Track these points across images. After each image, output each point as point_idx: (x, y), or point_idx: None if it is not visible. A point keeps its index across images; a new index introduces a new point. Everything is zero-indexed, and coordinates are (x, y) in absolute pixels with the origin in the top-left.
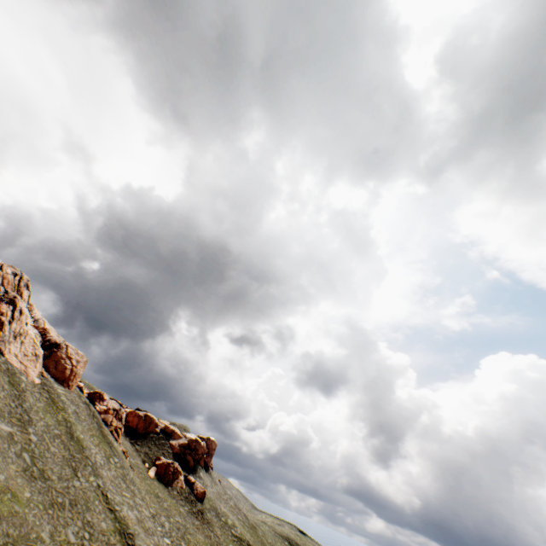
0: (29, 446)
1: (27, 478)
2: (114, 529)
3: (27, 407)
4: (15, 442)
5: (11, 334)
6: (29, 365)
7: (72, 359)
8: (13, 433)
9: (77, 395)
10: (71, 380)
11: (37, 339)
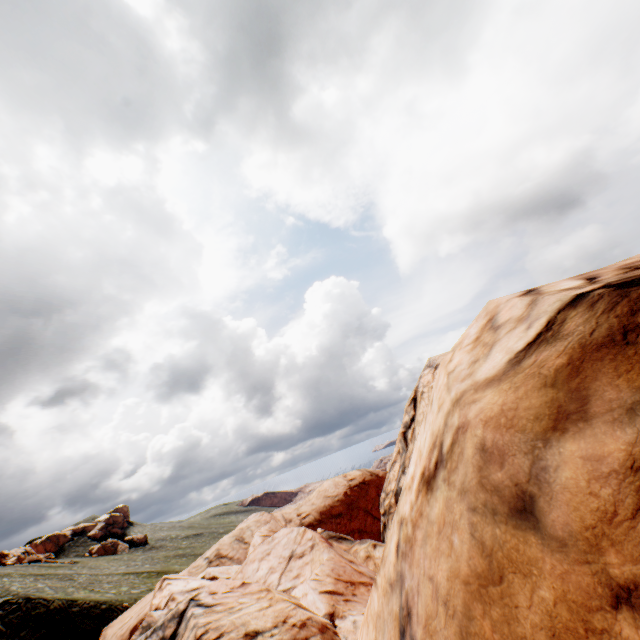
0: None
1: None
2: (123, 575)
3: None
4: None
5: None
6: None
7: None
8: None
9: None
10: None
11: None
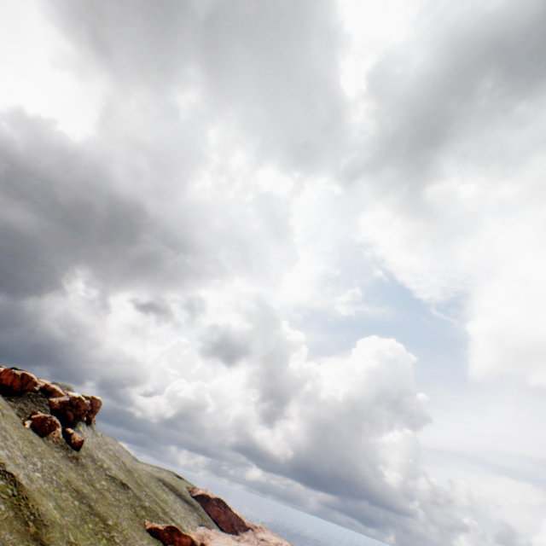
0: None
1: None
2: None
3: None
4: None
5: None
6: None
7: None
8: None
9: None
10: None
11: None
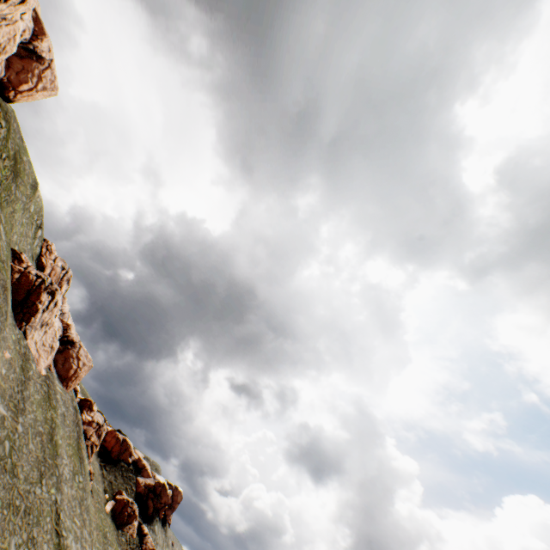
0: (13, 435)
1: None
2: None
3: (26, 395)
4: (4, 427)
5: (40, 322)
6: (43, 355)
7: (80, 360)
8: (5, 417)
9: (71, 397)
10: (71, 380)
11: (58, 332)
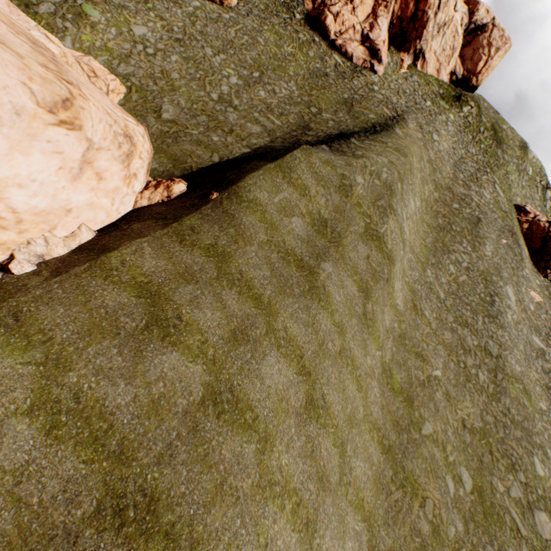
0: None
1: (547, 395)
2: None
3: None
4: (544, 359)
5: None
6: None
7: None
8: (543, 351)
9: None
10: None
11: None
